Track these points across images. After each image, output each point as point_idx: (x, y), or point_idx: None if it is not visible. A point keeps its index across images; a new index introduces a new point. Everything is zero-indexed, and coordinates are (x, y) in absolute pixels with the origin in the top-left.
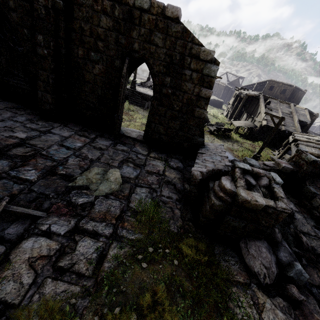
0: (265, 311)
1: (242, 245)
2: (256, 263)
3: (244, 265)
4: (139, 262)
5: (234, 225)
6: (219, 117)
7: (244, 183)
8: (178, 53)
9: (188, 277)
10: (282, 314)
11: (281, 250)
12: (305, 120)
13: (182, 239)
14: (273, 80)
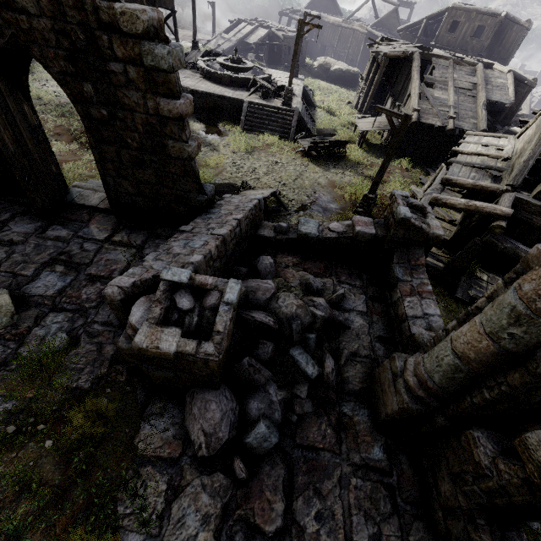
0: (180, 497)
1: (188, 399)
2: (195, 427)
3: (185, 429)
4: None
5: (162, 376)
6: (341, 111)
7: (161, 312)
8: (76, 25)
9: (65, 463)
10: (207, 499)
11: (257, 400)
12: (503, 98)
13: (90, 399)
14: (459, 5)
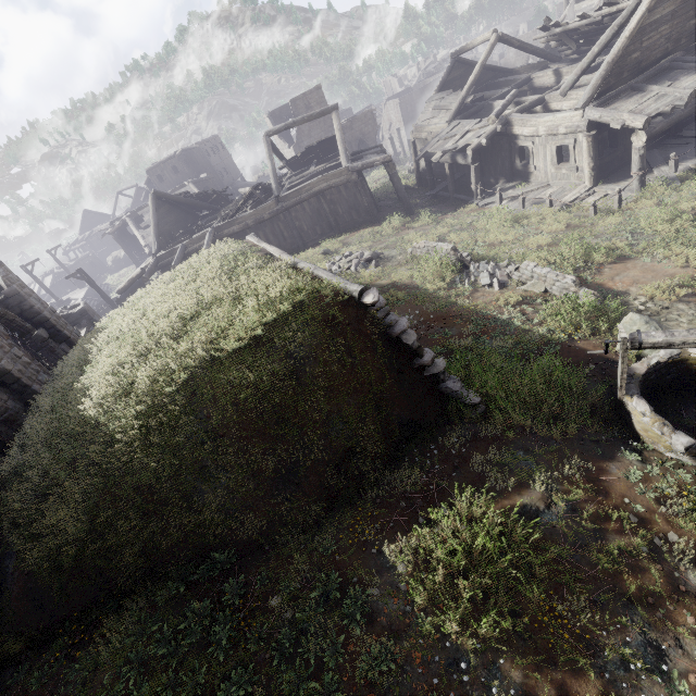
0: None
1: None
2: None
3: None
4: None
5: None
6: None
7: None
8: None
9: None
10: None
11: None
12: None
13: None
14: (150, 168)
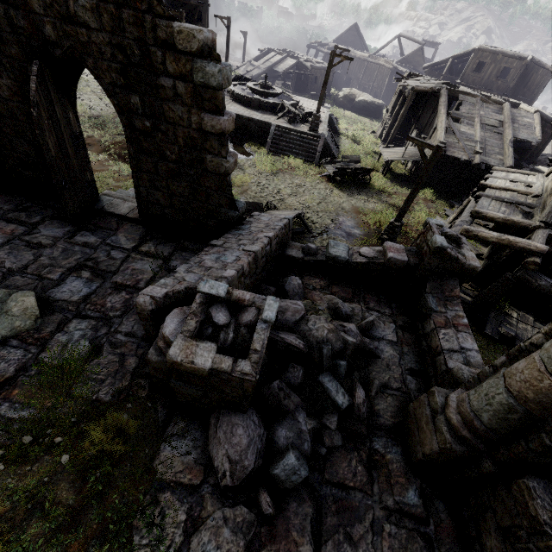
0: (200, 530)
1: (213, 421)
2: (219, 453)
3: (208, 454)
4: (1, 460)
5: (189, 393)
6: (365, 140)
7: (196, 325)
8: (133, 40)
9: (80, 481)
10: (230, 535)
11: (285, 427)
12: (530, 137)
13: (110, 413)
14: (485, 47)
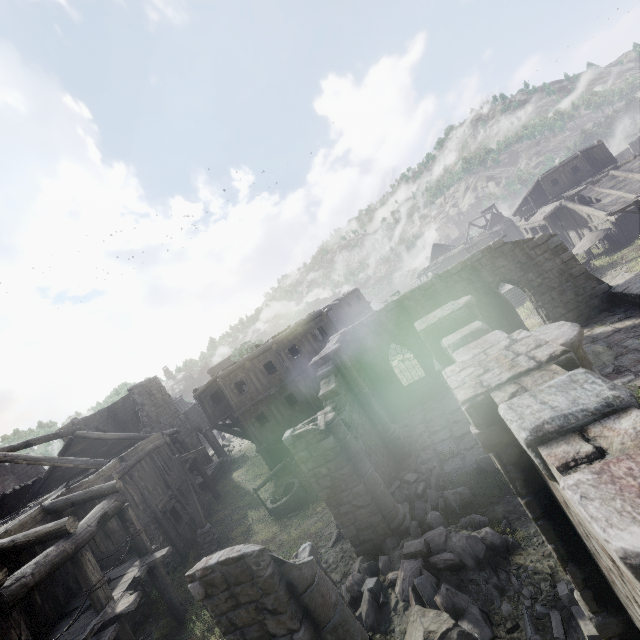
0: None
1: None
2: None
3: None
4: None
5: None
6: None
7: None
8: (521, 256)
9: None
10: None
11: None
12: None
13: None
14: (545, 175)
